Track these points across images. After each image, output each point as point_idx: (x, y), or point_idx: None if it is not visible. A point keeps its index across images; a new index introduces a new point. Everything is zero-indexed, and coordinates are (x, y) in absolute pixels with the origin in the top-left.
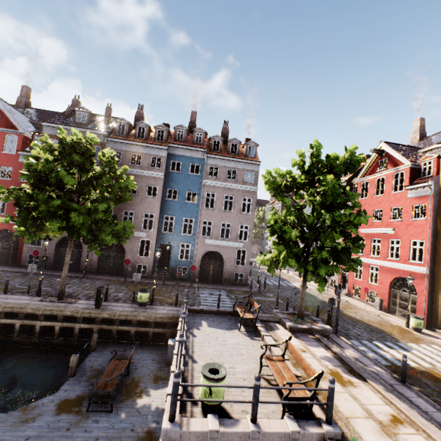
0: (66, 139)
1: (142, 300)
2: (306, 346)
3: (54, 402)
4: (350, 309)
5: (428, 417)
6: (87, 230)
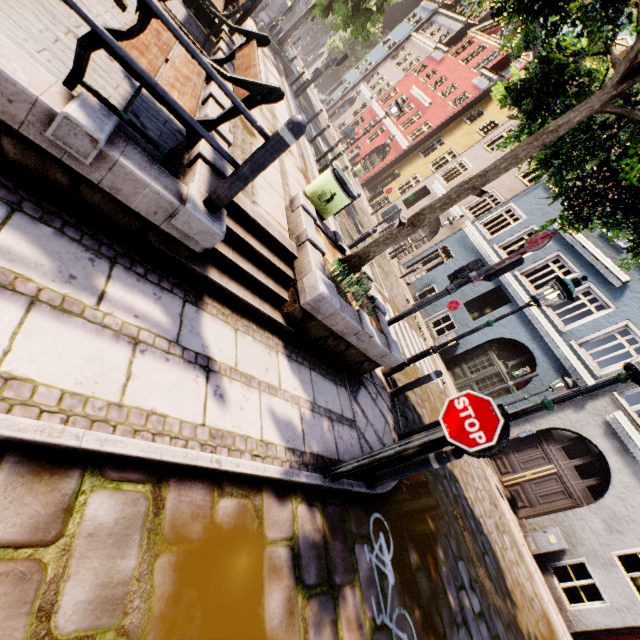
0: None
1: None
2: None
3: None
4: (329, 135)
5: None
6: None
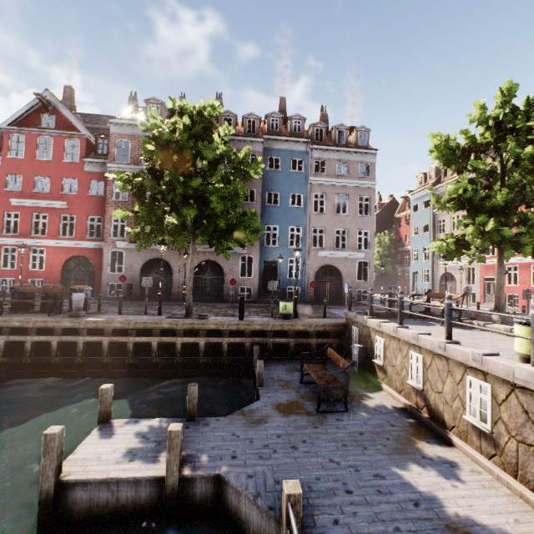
0: (188, 108)
1: (288, 310)
2: None
3: (269, 407)
4: None
5: None
6: (226, 221)
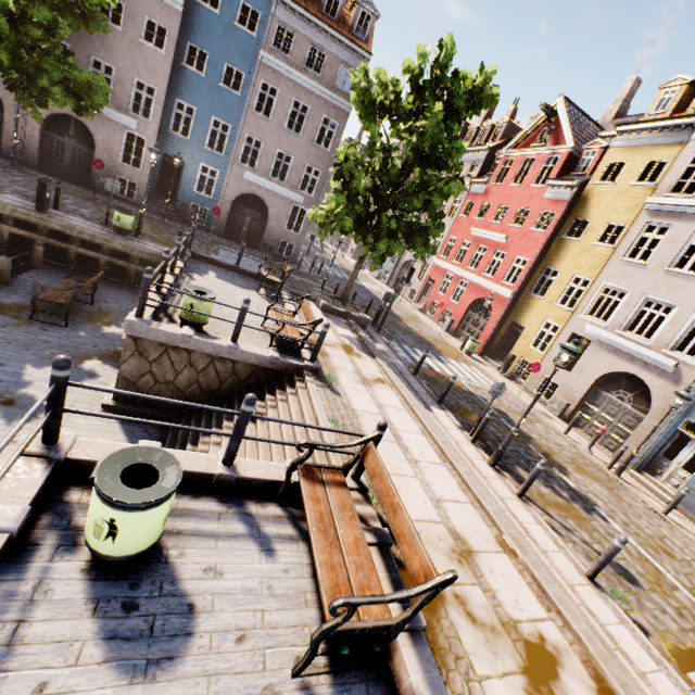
0: None
1: (122, 224)
2: (332, 324)
3: None
4: (414, 322)
5: (415, 394)
6: (11, 56)
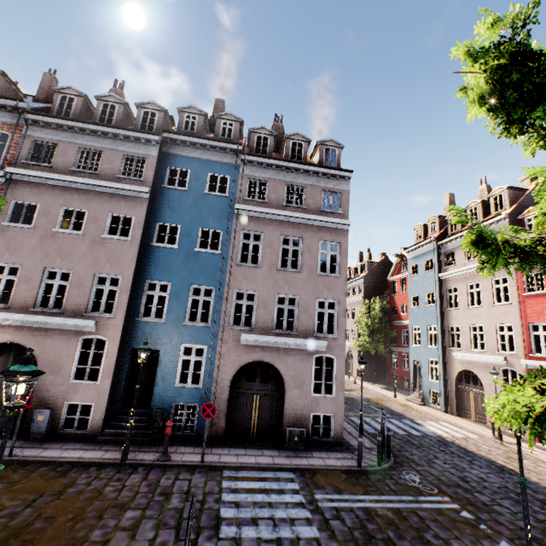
0: None
1: None
2: None
3: None
4: None
5: None
6: None
